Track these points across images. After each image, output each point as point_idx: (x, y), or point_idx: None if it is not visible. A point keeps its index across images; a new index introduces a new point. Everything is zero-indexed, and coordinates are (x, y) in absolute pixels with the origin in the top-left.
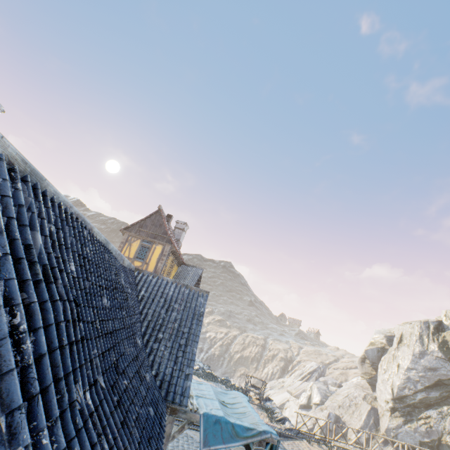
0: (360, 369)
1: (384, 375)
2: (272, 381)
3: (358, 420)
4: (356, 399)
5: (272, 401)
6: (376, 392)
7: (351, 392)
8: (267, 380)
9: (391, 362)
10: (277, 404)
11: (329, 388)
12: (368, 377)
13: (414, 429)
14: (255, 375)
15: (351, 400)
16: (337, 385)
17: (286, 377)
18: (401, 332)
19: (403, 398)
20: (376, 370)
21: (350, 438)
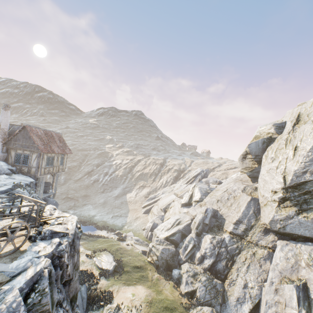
0: (240, 165)
1: (272, 164)
2: (165, 188)
3: (236, 212)
4: (235, 192)
5: (54, 240)
6: (258, 183)
7: (230, 187)
8: (162, 187)
9: (282, 148)
10: (164, 205)
11: (210, 186)
12: (249, 170)
13: (312, 219)
14: (152, 186)
15: (229, 194)
16: (217, 183)
17: (177, 183)
18: (299, 113)
19: (300, 185)
20: (258, 163)
21: (227, 230)
